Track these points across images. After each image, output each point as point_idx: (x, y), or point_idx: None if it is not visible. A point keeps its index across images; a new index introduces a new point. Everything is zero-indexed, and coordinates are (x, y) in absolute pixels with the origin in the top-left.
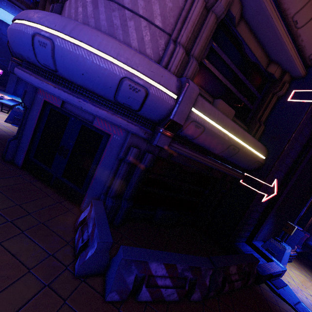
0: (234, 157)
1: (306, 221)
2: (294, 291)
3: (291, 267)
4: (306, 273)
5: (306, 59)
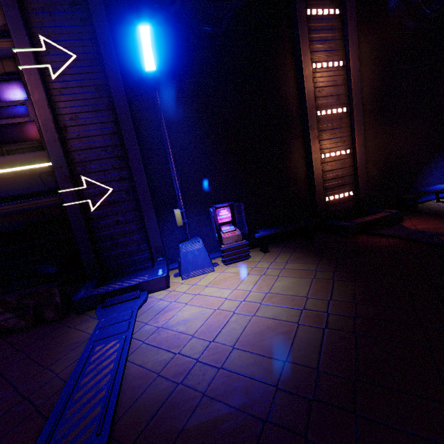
0: (2, 191)
1: (312, 178)
2: (157, 301)
3: (234, 266)
4: (267, 262)
5: (4, 29)
